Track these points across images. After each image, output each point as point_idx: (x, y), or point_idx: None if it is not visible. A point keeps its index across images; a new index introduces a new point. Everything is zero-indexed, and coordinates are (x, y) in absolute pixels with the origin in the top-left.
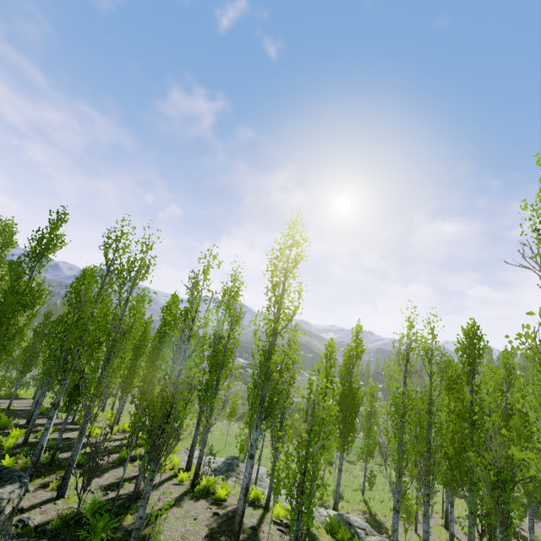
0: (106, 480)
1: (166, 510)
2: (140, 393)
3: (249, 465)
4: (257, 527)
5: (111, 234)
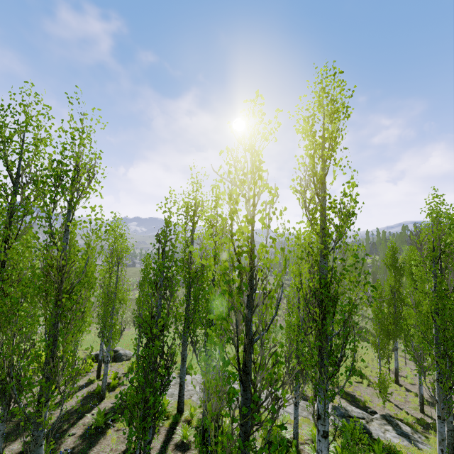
0: None
1: None
2: (101, 336)
3: (325, 447)
4: None
5: (3, 116)
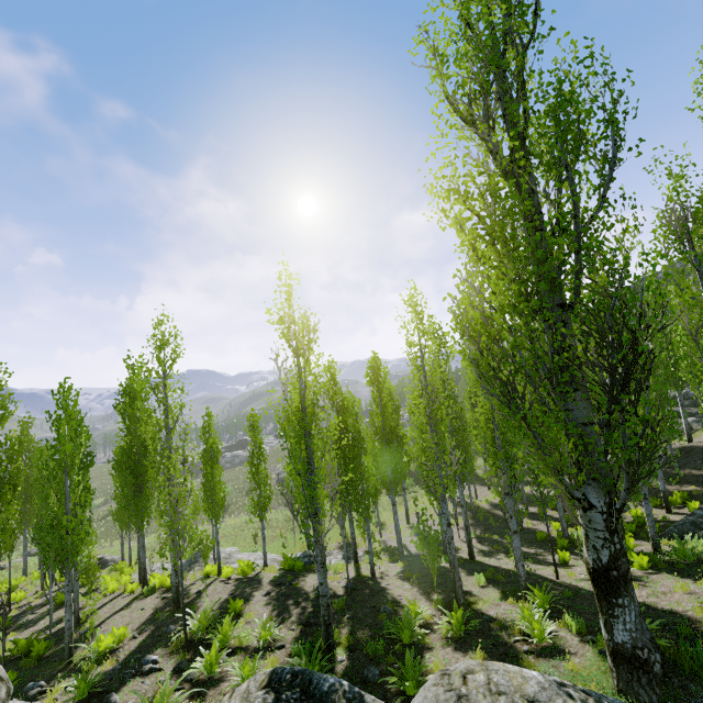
0: (42, 625)
1: (113, 616)
2: None
3: (173, 547)
4: (203, 590)
5: None
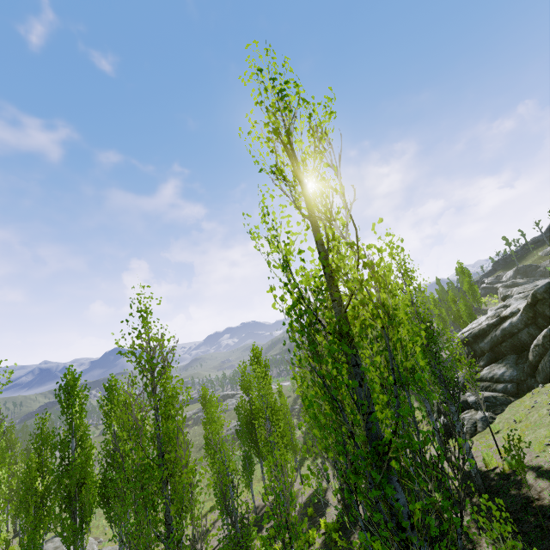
0: None
1: None
2: None
3: None
4: None
5: None
